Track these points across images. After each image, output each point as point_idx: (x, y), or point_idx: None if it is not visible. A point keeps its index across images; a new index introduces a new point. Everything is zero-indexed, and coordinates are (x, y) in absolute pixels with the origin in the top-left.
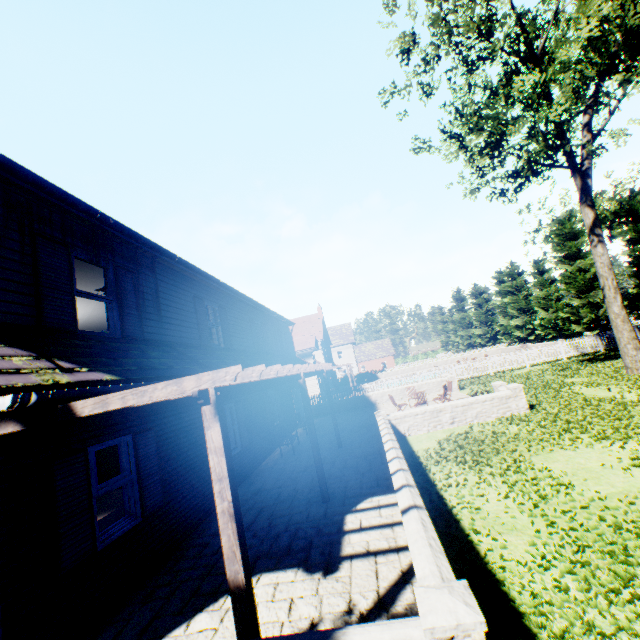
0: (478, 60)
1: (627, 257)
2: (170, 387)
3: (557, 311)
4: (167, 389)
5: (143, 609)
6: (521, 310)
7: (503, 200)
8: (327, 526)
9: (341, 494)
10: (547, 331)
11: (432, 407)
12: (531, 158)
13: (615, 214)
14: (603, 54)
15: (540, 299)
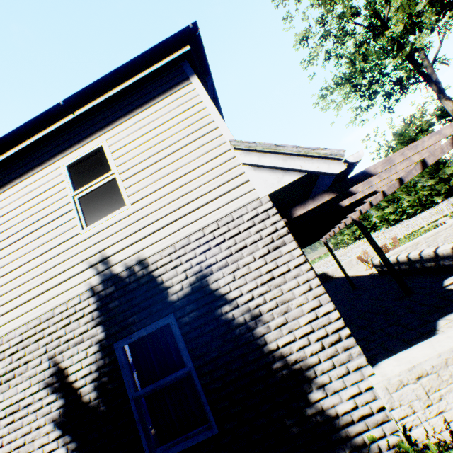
0: (346, 36)
1: None
2: (432, 137)
3: (419, 192)
4: (431, 139)
5: (376, 360)
6: (389, 201)
7: (388, 111)
8: (442, 294)
9: (414, 289)
10: (415, 208)
11: (410, 243)
12: (398, 82)
13: (439, 117)
14: (435, 5)
15: (402, 188)
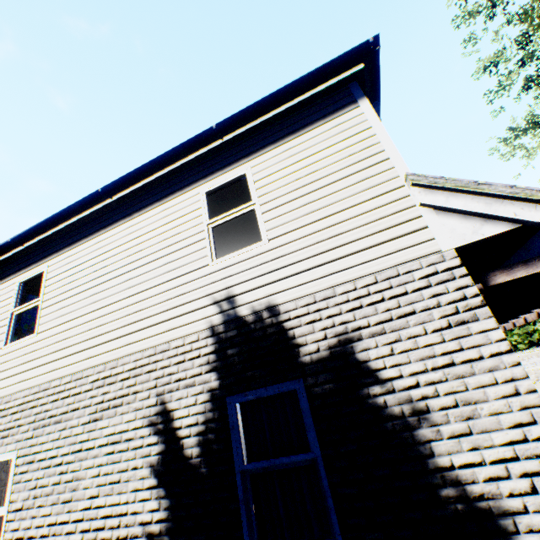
0: None
1: None
2: None
3: None
4: None
5: None
6: None
7: None
8: None
9: None
10: None
11: None
12: None
13: None
14: None
15: None
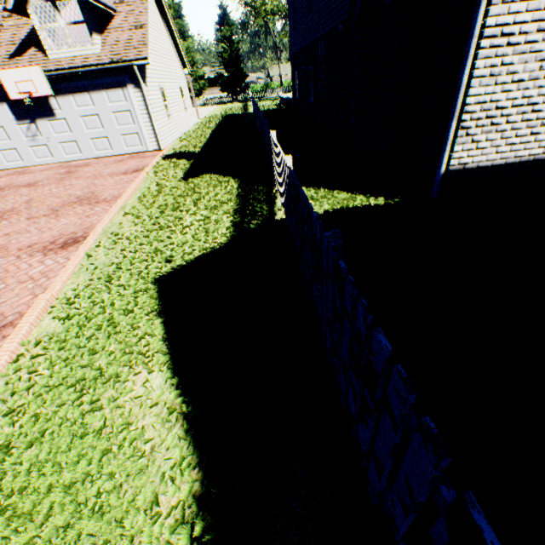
0: None
1: (228, 49)
2: None
3: None
4: None
5: None
6: None
7: None
8: None
9: None
10: None
11: None
12: None
13: (223, 15)
14: None
15: None
